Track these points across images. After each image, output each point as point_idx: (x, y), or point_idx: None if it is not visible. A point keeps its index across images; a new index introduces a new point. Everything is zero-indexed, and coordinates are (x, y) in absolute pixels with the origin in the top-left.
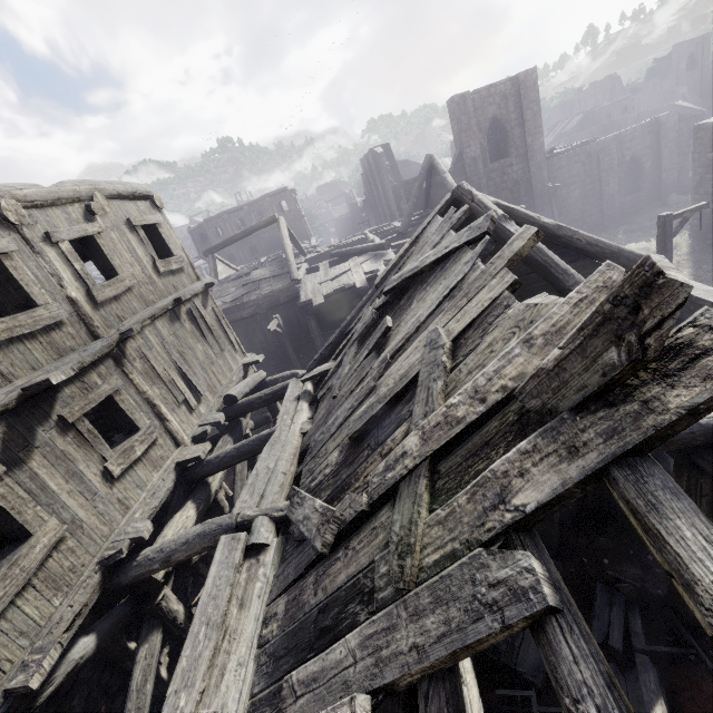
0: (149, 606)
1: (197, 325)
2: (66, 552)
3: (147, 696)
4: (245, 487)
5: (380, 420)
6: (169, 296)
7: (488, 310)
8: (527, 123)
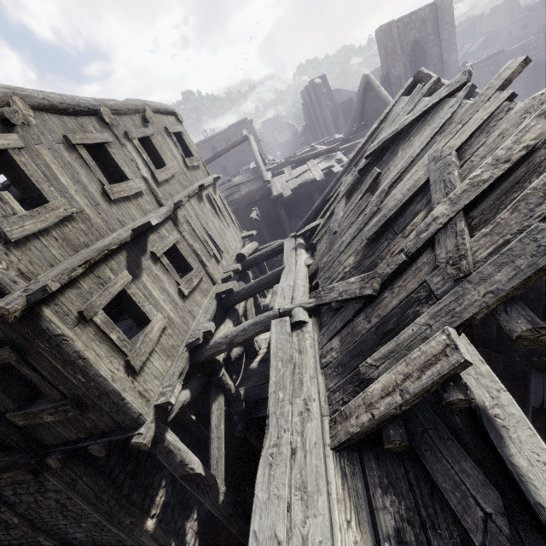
0: (215, 379)
1: (213, 206)
2: (168, 335)
3: (222, 432)
4: (277, 296)
5: (393, 222)
6: (195, 184)
7: (488, 120)
8: (443, 42)
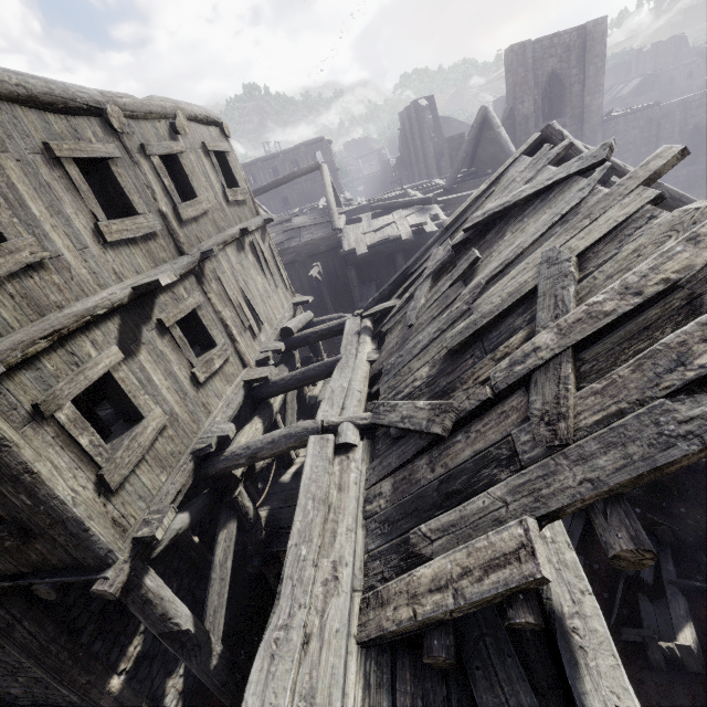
0: (228, 499)
1: (257, 259)
2: (167, 438)
3: (228, 571)
4: (323, 400)
5: (484, 334)
6: (236, 226)
7: (624, 224)
8: (588, 80)
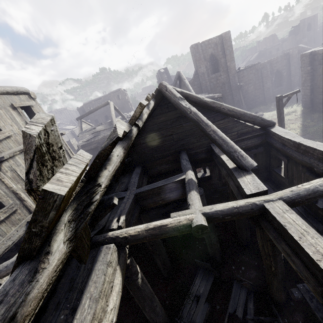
0: None
1: None
2: None
3: None
4: None
5: None
6: None
7: None
8: (227, 56)
